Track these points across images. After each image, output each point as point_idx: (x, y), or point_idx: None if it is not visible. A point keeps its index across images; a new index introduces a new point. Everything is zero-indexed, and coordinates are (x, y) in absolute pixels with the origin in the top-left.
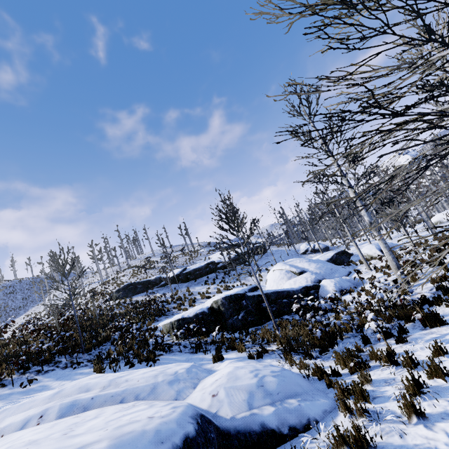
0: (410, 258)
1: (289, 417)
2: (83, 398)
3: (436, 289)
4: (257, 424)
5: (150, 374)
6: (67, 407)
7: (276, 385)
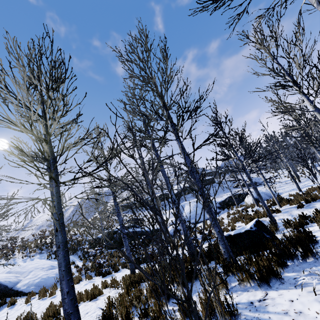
0: None
1: (23, 291)
2: (13, 269)
3: None
4: (16, 290)
5: (34, 266)
6: (8, 271)
7: (37, 281)
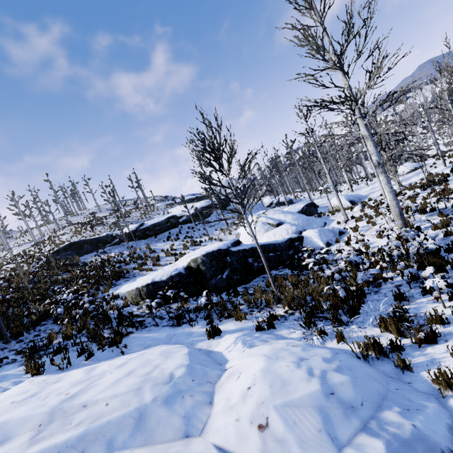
0: (410, 204)
1: None
2: None
3: (443, 235)
4: None
5: (127, 385)
6: None
7: (353, 389)
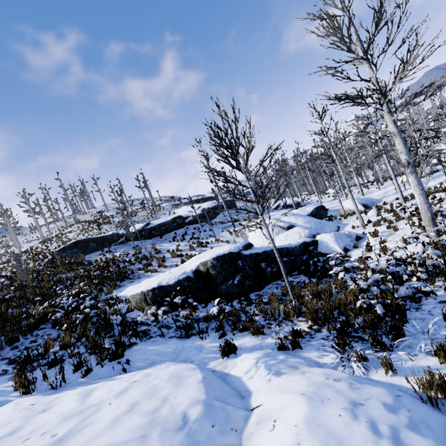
0: (442, 208)
1: None
2: None
3: None
4: None
5: (128, 429)
6: None
7: None
